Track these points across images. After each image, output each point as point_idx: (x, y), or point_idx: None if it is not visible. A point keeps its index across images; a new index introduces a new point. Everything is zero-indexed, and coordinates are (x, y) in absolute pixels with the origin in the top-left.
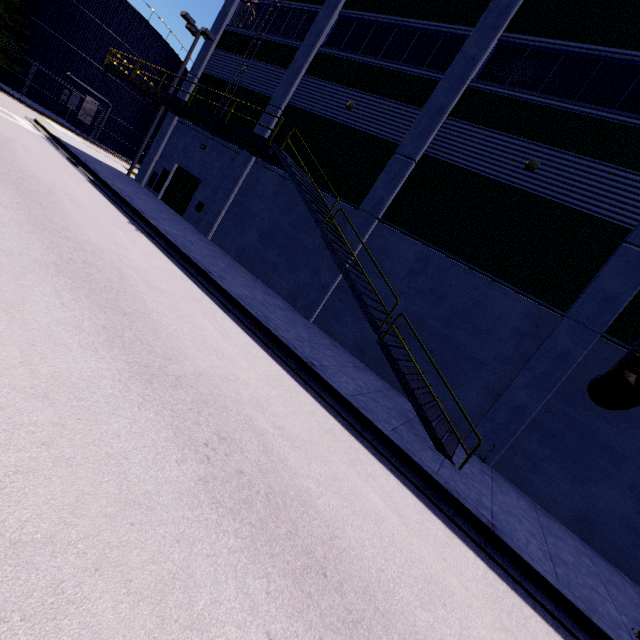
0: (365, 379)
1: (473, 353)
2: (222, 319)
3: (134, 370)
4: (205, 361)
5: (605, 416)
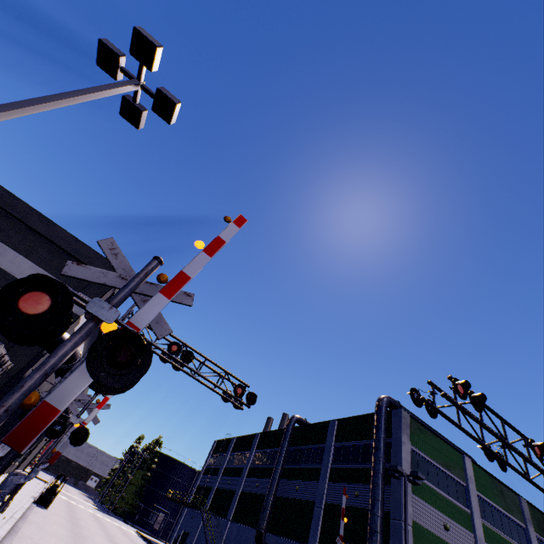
0: None
1: None
2: None
3: None
4: None
5: None
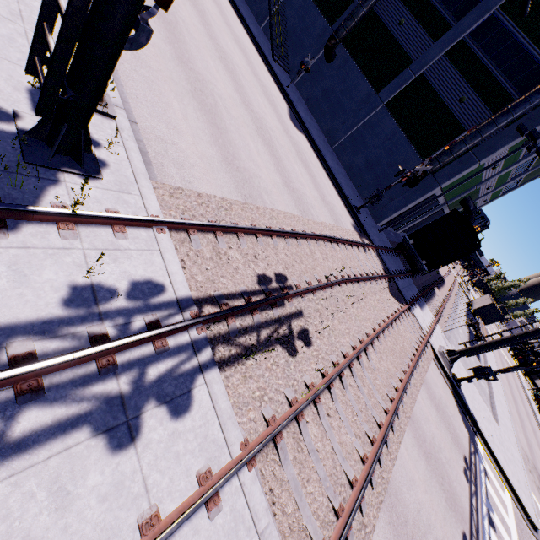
0: (266, 43)
1: (304, 44)
2: None
3: None
4: None
5: (326, 66)
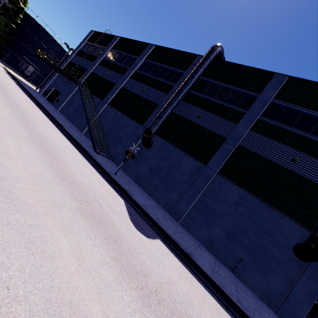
0: (87, 141)
1: (122, 138)
2: (40, 111)
3: (2, 95)
4: (24, 106)
5: (146, 150)
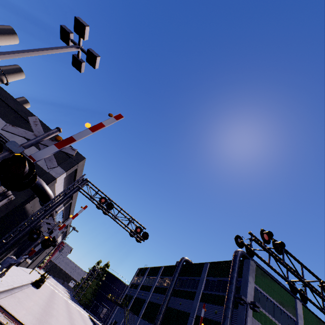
0: None
1: None
2: None
3: None
4: None
5: None
